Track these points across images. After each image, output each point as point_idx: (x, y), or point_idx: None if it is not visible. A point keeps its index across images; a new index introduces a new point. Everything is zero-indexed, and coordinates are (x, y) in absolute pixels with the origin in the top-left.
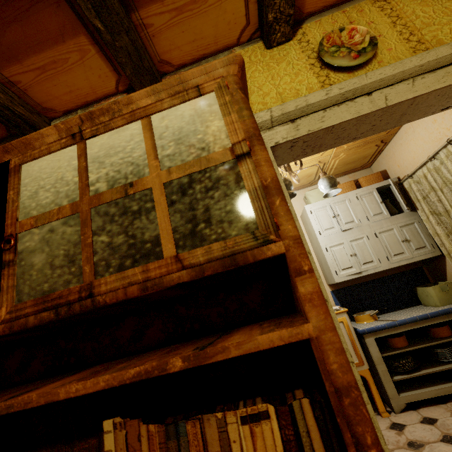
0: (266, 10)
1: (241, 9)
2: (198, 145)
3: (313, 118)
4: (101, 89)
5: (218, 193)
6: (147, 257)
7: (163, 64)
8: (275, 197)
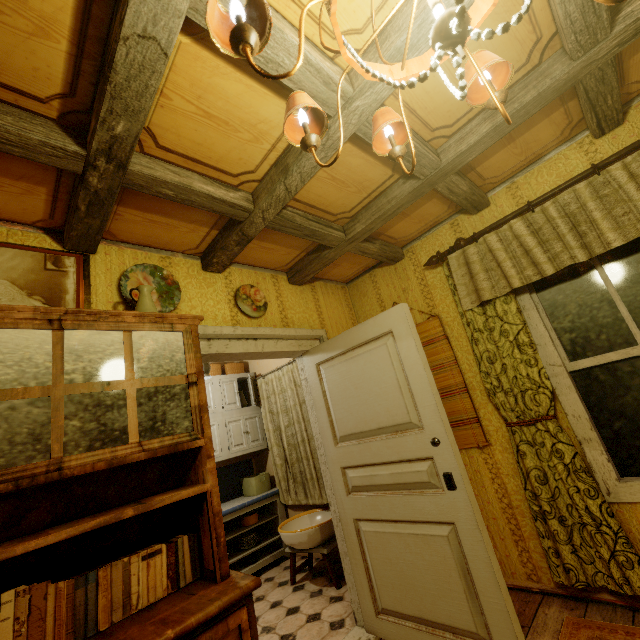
0: (214, 256)
1: (197, 241)
2: (165, 367)
3: (222, 343)
4: (12, 214)
5: (173, 404)
6: (115, 441)
7: (108, 233)
8: (205, 413)
